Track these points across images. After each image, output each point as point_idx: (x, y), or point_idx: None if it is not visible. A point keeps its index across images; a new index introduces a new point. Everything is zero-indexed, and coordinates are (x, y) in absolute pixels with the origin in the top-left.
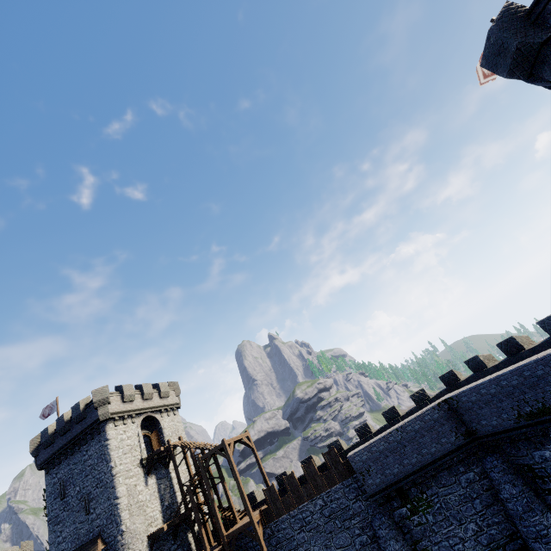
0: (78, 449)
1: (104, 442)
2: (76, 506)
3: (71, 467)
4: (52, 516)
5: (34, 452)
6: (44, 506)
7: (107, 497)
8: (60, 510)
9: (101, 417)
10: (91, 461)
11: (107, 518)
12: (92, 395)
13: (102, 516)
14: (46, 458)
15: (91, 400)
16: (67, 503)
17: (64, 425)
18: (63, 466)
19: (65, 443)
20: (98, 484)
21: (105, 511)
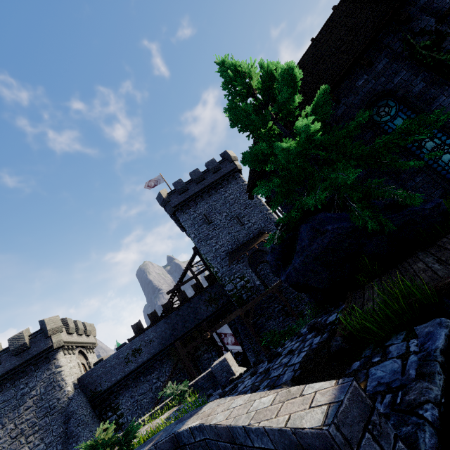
0: (216, 192)
1: (243, 183)
2: (227, 224)
3: (211, 203)
4: (202, 237)
5: (167, 198)
6: (188, 233)
7: (259, 211)
8: (210, 231)
9: (238, 166)
10: (233, 196)
11: (264, 222)
12: (228, 152)
13: (258, 222)
14: (183, 201)
15: (222, 159)
16: (216, 225)
17: (201, 174)
18: (200, 205)
19: (202, 188)
20: (246, 206)
21: (260, 219)
